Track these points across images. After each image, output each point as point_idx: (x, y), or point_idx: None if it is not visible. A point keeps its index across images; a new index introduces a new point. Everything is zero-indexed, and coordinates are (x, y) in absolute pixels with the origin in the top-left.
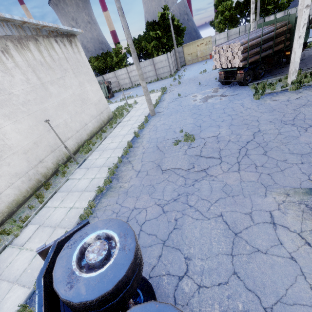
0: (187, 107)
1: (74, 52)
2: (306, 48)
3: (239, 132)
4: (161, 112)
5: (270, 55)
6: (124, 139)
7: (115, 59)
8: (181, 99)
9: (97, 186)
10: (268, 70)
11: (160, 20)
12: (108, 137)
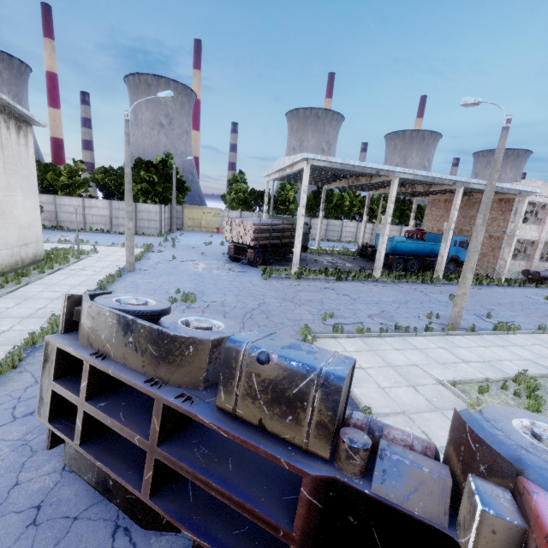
0: (185, 272)
1: (19, 143)
2: (309, 253)
3: (245, 301)
4: (144, 270)
5: (279, 245)
6: (74, 289)
7: (65, 179)
8: (176, 262)
9: (30, 332)
10: (277, 260)
11: (159, 165)
12: (35, 284)
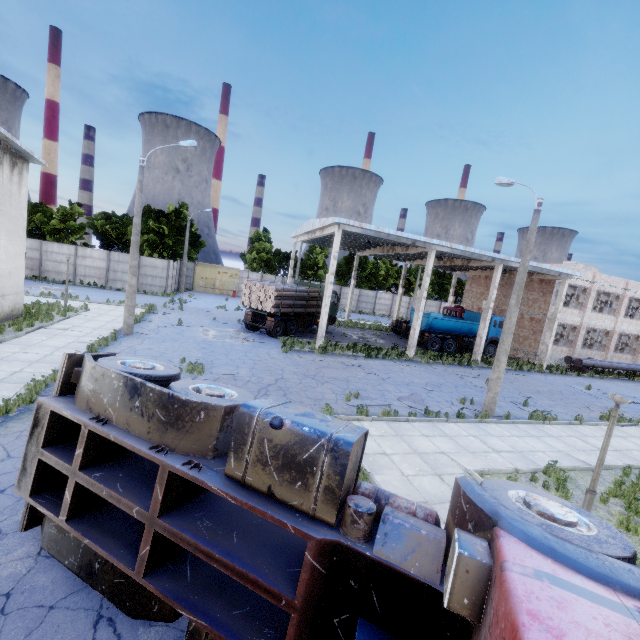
0: (193, 339)
1: (12, 181)
2: (338, 325)
3: (261, 375)
4: (144, 334)
5: (303, 314)
6: (58, 352)
7: (57, 223)
8: (183, 327)
9: (4, 398)
10: (301, 331)
11: (171, 215)
12: (10, 343)
